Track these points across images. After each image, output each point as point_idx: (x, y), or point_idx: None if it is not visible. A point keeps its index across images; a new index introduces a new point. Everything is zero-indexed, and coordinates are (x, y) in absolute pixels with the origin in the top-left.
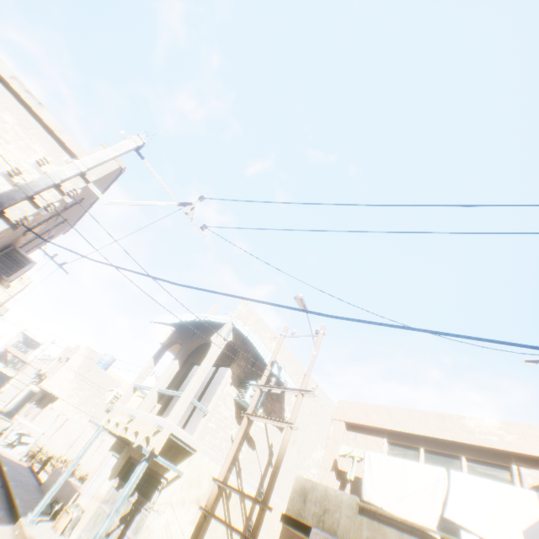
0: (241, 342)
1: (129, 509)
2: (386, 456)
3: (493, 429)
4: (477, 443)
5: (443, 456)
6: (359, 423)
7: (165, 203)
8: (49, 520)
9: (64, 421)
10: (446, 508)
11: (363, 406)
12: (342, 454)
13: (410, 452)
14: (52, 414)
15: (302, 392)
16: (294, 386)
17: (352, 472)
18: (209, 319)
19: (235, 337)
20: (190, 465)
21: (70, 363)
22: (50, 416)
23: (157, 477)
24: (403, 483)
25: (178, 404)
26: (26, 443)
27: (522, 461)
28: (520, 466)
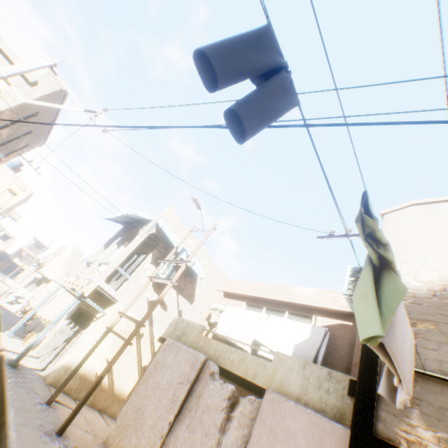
0: (163, 235)
1: (71, 335)
2: (236, 308)
3: (310, 294)
4: (296, 302)
5: (276, 312)
6: (231, 292)
7: (73, 108)
8: (23, 340)
9: (54, 297)
10: (257, 334)
11: (238, 282)
12: (212, 308)
13: (258, 310)
14: (45, 291)
15: (186, 263)
16: (200, 271)
17: (214, 318)
18: (138, 215)
19: (158, 230)
20: (112, 309)
21: (60, 256)
22: (44, 292)
23: (92, 317)
24: (240, 323)
25: (106, 268)
26: (21, 303)
27: (320, 313)
28: (318, 316)
